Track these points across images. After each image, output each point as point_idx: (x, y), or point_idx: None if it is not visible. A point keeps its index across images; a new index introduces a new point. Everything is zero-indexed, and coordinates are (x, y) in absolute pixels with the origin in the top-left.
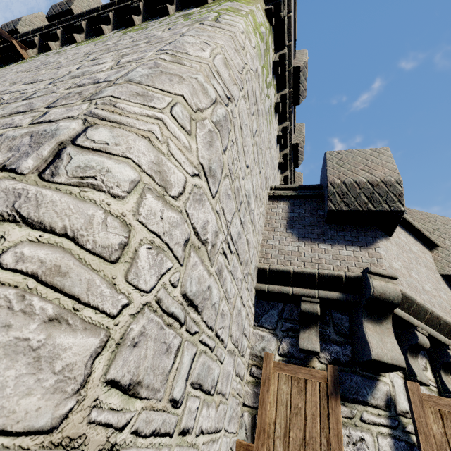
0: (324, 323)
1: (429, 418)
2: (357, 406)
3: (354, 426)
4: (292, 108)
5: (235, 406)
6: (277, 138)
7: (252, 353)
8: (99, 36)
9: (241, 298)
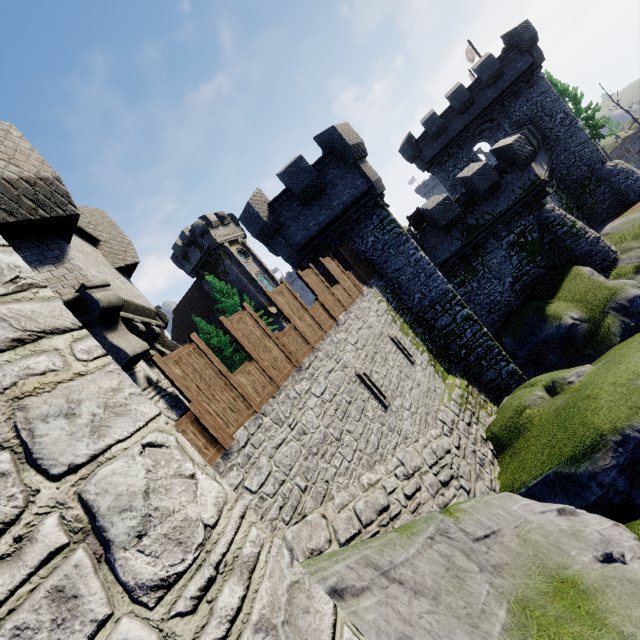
0: None
1: (173, 369)
2: None
3: None
4: None
5: None
6: None
7: None
8: None
9: None
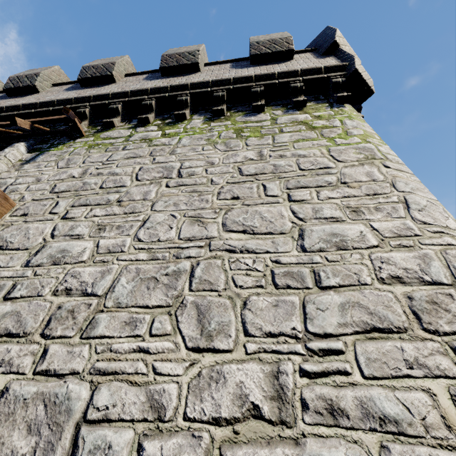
0: None
1: None
2: None
3: None
4: None
5: None
6: None
7: None
8: (181, 121)
9: None
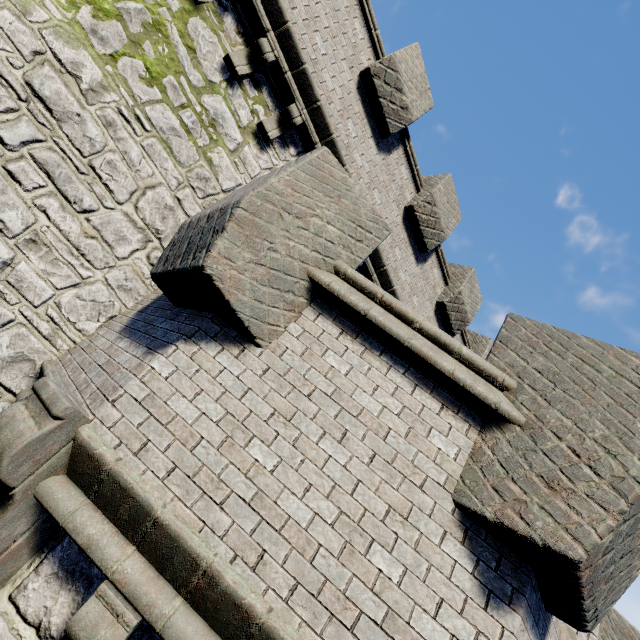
0: None
1: None
2: None
3: None
4: (384, 144)
5: None
6: None
7: None
8: None
9: None
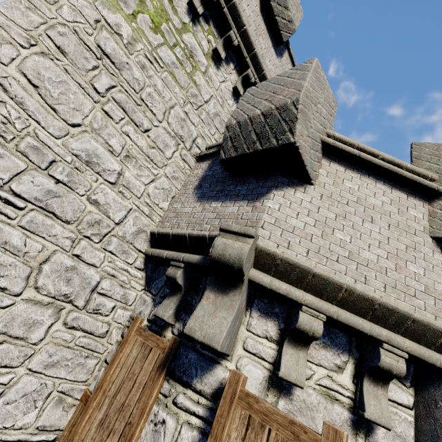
0: (195, 292)
1: (234, 421)
2: (177, 386)
3: (165, 406)
4: (278, 51)
5: (74, 356)
6: (234, 91)
7: (132, 315)
8: None
9: (76, 256)
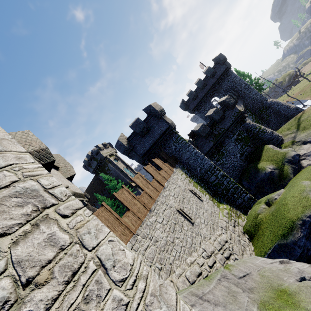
0: None
1: None
2: None
3: None
4: None
5: None
6: None
7: None
8: None
9: None
